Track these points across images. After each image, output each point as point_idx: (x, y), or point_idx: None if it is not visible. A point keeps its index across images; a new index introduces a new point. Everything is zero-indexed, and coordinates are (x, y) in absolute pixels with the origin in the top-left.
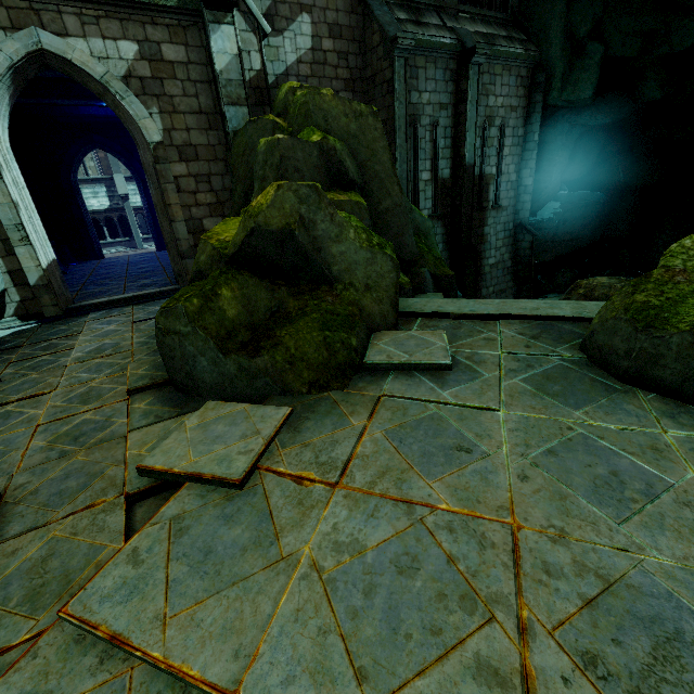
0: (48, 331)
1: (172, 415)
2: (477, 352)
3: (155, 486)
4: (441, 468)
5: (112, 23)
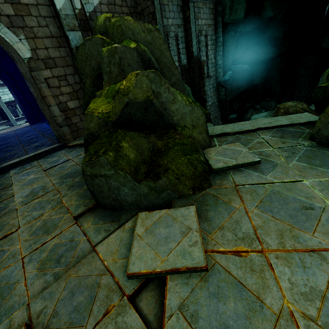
0: None
1: (116, 227)
2: (262, 151)
3: (142, 283)
4: (309, 223)
5: None
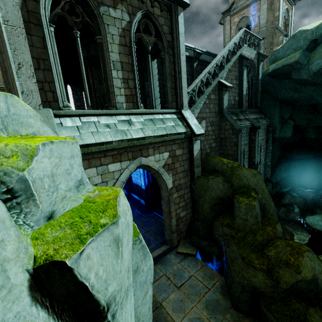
0: None
1: None
2: None
3: None
4: None
5: (162, 147)
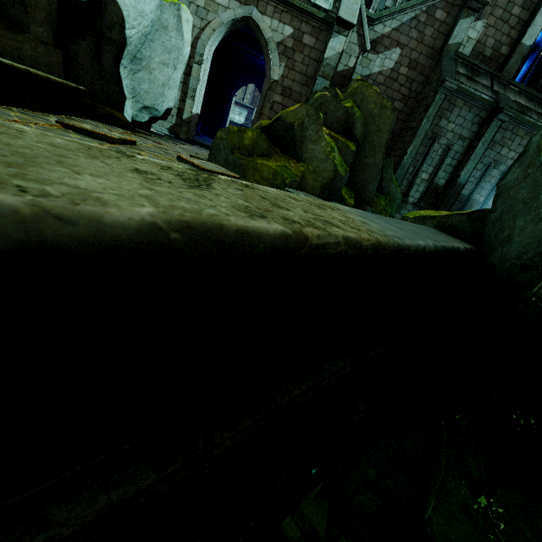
0: (176, 140)
1: None
2: None
3: None
4: None
5: (288, 16)
